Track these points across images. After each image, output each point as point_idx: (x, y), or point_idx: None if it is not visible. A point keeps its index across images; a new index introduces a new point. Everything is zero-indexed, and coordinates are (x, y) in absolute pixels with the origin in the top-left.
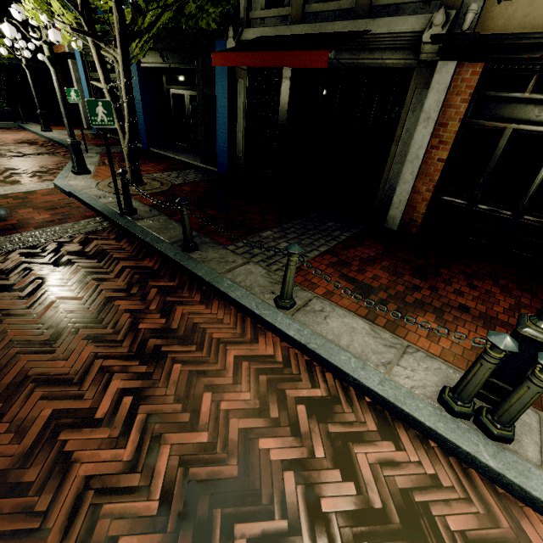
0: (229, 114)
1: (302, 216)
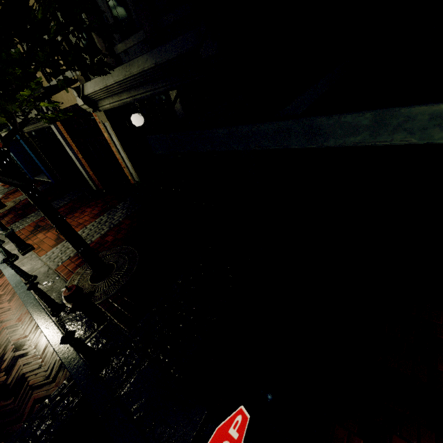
0: (36, 156)
1: (59, 199)
